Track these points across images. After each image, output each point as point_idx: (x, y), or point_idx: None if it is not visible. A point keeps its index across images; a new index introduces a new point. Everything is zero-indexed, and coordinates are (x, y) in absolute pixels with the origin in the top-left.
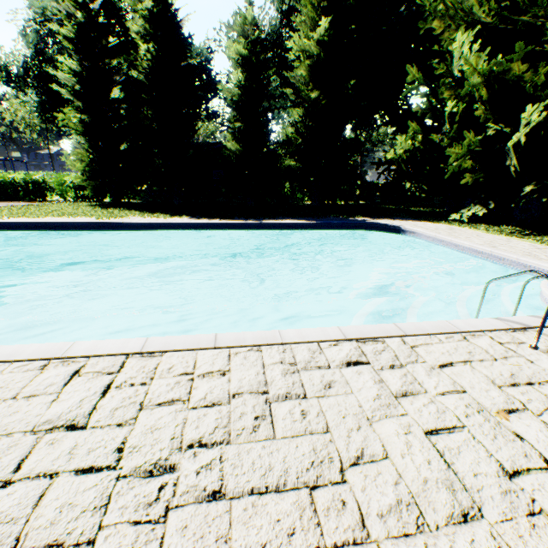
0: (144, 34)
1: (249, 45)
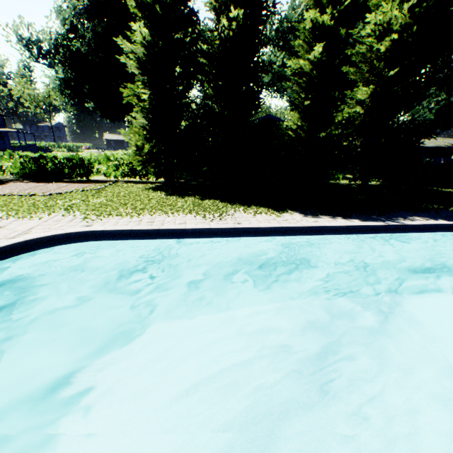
0: (225, 1)
1: (334, 16)
